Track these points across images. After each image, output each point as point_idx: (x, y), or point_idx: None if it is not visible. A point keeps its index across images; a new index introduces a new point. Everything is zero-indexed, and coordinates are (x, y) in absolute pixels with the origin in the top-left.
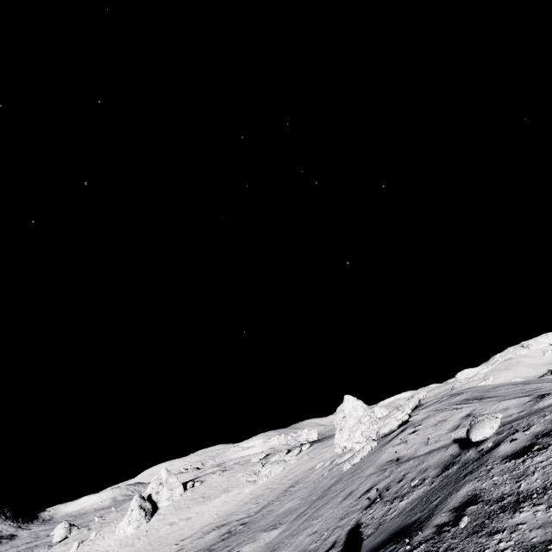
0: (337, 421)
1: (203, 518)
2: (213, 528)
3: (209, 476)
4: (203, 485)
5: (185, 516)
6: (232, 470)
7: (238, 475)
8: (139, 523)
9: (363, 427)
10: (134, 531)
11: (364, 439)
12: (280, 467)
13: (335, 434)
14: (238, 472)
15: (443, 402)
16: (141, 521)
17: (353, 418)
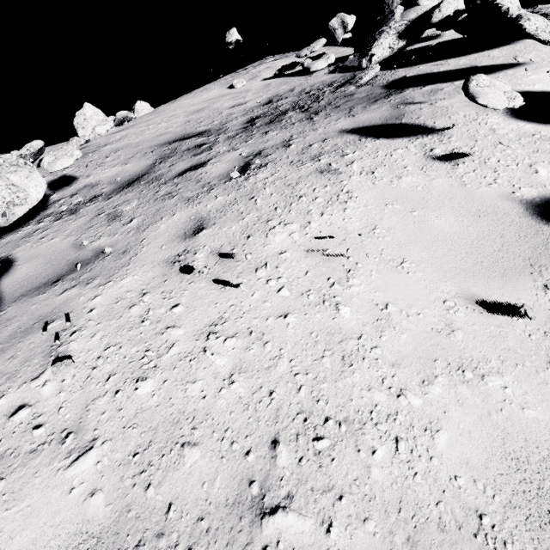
0: (79, 122)
1: None
2: None
3: None
4: None
5: None
6: None
7: None
8: None
9: None
10: None
11: None
12: None
13: (79, 131)
14: None
15: None
16: None
17: (95, 121)
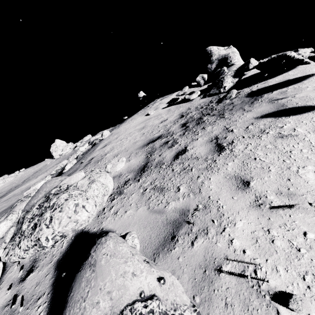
0: (53, 149)
1: None
2: None
3: None
4: None
5: None
6: None
7: None
8: None
9: (70, 146)
10: None
11: (71, 149)
12: (12, 178)
13: (53, 153)
14: None
15: None
16: None
17: (61, 147)
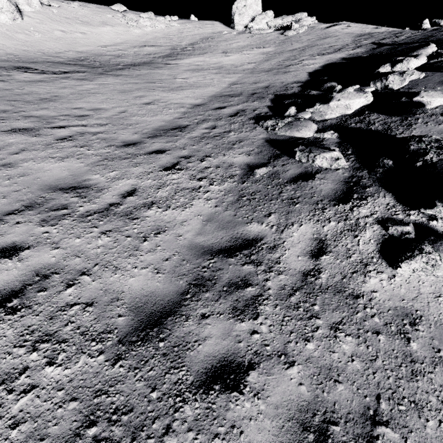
0: (238, 7)
1: (106, 38)
2: (141, 46)
3: (59, 3)
4: (63, 9)
5: (74, 30)
6: (91, 8)
7: (108, 16)
8: (13, 16)
9: (268, 19)
10: (11, 22)
11: (267, 27)
12: (163, 25)
13: (235, 16)
14: (103, 13)
15: (319, 24)
16: (15, 15)
17: (252, 10)
